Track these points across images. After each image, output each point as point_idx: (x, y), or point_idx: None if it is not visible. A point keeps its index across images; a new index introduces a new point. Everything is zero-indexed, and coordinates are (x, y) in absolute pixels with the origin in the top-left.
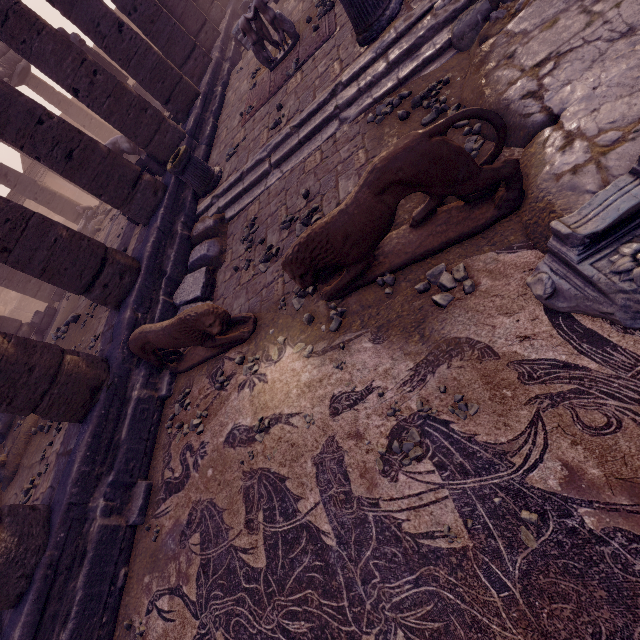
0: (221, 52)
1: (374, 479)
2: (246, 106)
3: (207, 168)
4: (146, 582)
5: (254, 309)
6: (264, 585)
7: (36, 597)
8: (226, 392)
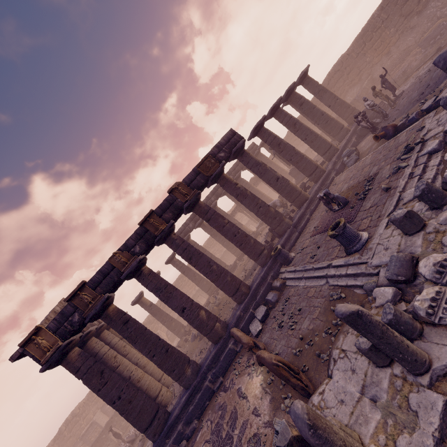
0: (333, 165)
1: (245, 441)
2: (318, 223)
3: (287, 256)
4: (209, 412)
5: (267, 344)
6: (221, 442)
7: (190, 392)
8: (246, 371)
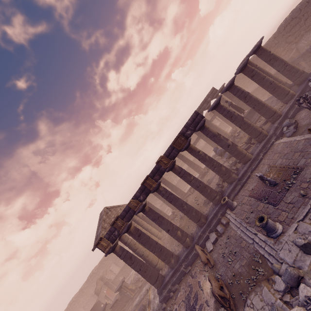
0: (274, 130)
1: None
2: (255, 186)
3: (231, 205)
4: (184, 284)
5: (215, 262)
6: (190, 307)
7: (173, 271)
8: (203, 272)
